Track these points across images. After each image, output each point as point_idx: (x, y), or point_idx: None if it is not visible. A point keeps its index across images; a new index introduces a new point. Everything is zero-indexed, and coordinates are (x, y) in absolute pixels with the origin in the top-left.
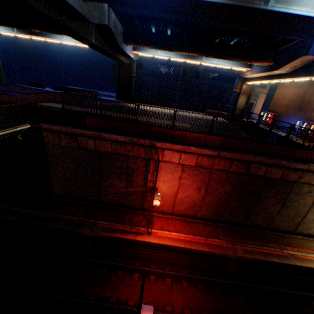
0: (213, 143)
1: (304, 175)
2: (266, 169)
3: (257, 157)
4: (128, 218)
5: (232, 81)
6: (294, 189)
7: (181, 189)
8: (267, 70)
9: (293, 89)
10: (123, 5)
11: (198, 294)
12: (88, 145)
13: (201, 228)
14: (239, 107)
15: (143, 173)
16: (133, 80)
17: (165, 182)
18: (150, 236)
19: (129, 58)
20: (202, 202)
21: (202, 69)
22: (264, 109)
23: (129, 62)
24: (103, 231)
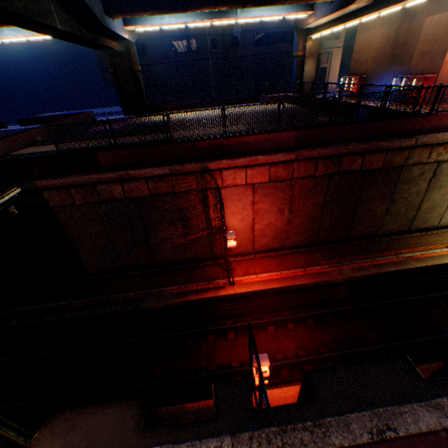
0: (286, 143)
1: (412, 154)
2: (363, 160)
3: (349, 146)
4: (199, 274)
5: (288, 39)
6: (402, 176)
7: (257, 217)
8: (339, 8)
9: (380, 30)
10: None
11: (309, 332)
12: (114, 194)
13: (295, 260)
14: (307, 79)
15: (203, 211)
16: (140, 78)
17: (234, 215)
18: (234, 287)
19: (123, 41)
20: (289, 227)
21: (239, 31)
22: (342, 73)
23: (124, 47)
24: (174, 298)
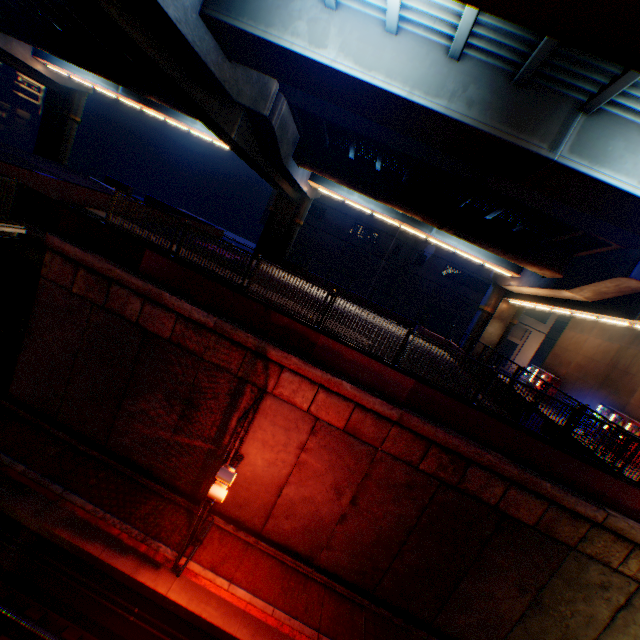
0: (395, 388)
1: (594, 536)
2: (506, 490)
3: (489, 453)
4: (148, 509)
5: (483, 290)
6: (567, 566)
7: (297, 475)
8: (549, 286)
9: (597, 338)
10: (295, 84)
11: None
12: (126, 308)
13: (316, 600)
14: (485, 340)
15: (224, 409)
16: (295, 230)
17: (265, 446)
18: (175, 580)
19: (300, 191)
20: (340, 527)
21: (431, 252)
22: (537, 363)
23: (300, 198)
24: (66, 525)
